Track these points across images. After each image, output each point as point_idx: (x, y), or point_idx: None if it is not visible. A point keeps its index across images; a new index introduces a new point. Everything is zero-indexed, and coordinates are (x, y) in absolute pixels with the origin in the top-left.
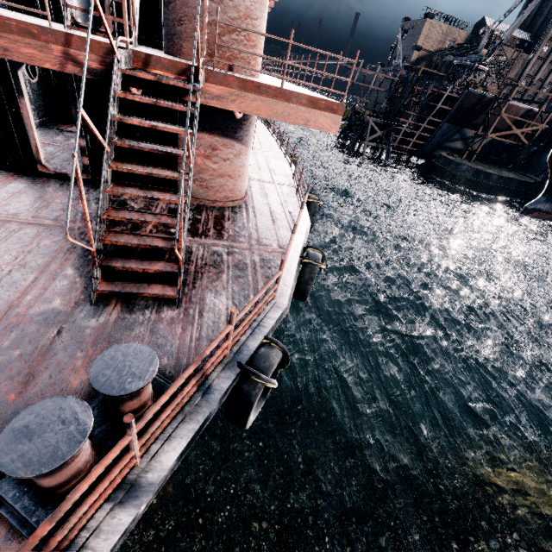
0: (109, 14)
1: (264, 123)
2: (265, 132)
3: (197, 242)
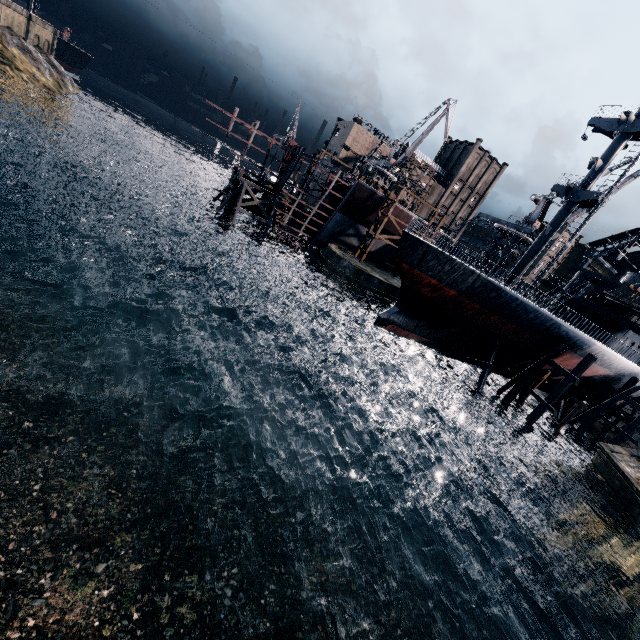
0: None
1: None
2: None
3: None
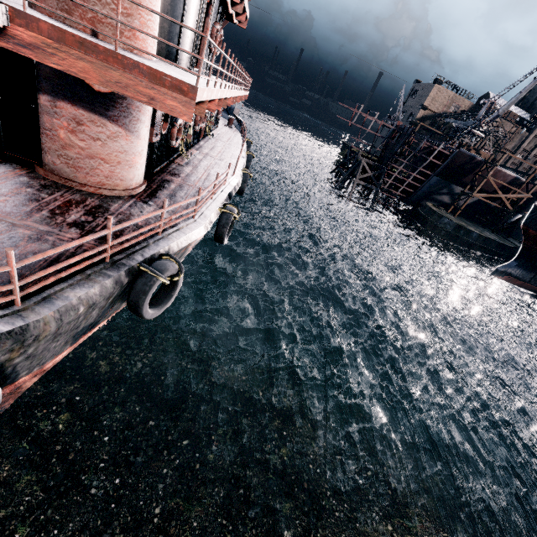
0: None
1: (242, 139)
2: (236, 145)
3: (2, 220)
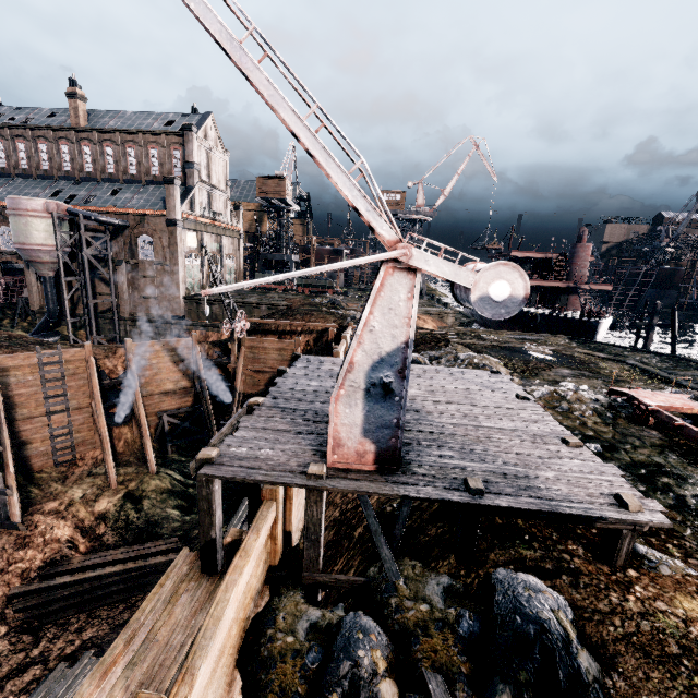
0: (539, 275)
1: None
2: None
3: None
